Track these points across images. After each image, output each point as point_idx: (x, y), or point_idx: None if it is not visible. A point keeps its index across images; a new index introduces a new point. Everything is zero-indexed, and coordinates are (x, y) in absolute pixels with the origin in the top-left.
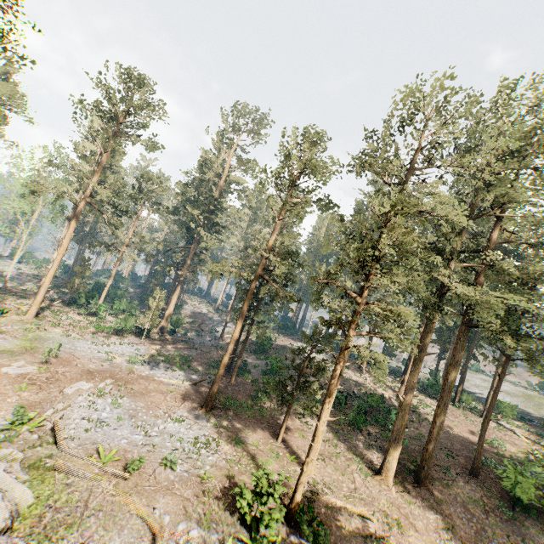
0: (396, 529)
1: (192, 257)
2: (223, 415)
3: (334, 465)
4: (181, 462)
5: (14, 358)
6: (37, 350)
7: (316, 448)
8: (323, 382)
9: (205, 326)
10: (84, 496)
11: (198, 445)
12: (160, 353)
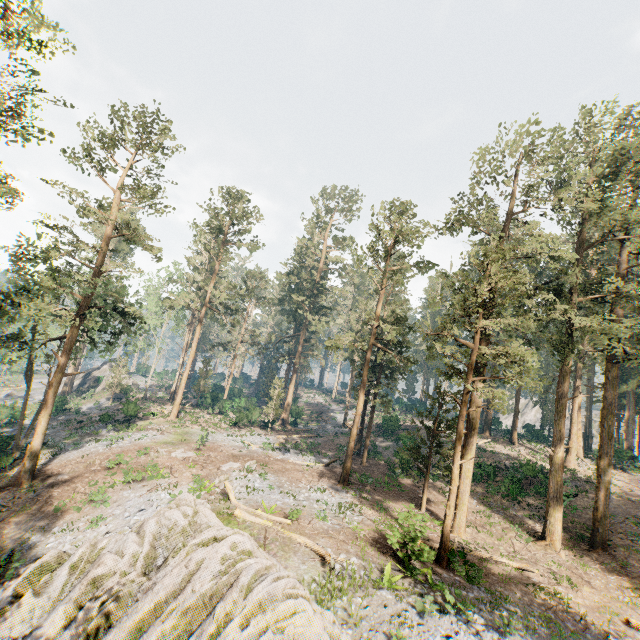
0: (566, 585)
1: (302, 344)
2: (360, 489)
3: (488, 532)
4: (330, 519)
5: (175, 447)
6: (189, 441)
7: (455, 491)
8: None
9: (325, 416)
10: (262, 533)
11: (342, 509)
12: (287, 441)
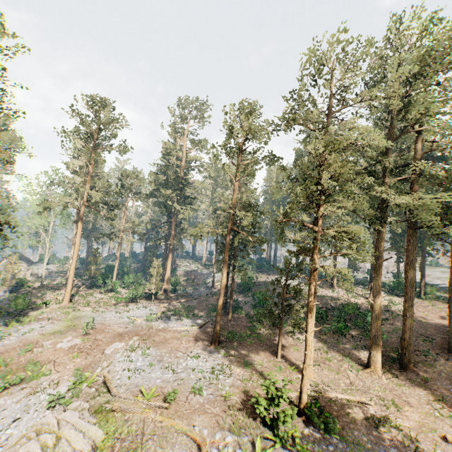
0: (393, 409)
1: (175, 228)
2: (229, 346)
3: (329, 367)
4: (206, 388)
5: (63, 336)
6: (77, 326)
7: (309, 355)
8: (303, 303)
9: (198, 280)
10: (140, 426)
11: (215, 373)
12: (168, 309)
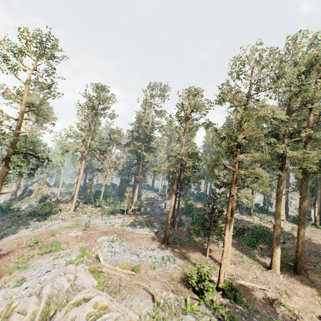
0: (285, 296)
1: (141, 168)
2: (174, 246)
3: (242, 266)
4: (158, 268)
5: (71, 229)
6: (79, 225)
7: (226, 251)
8: None
9: (155, 204)
10: (118, 282)
11: (164, 260)
12: (135, 220)
